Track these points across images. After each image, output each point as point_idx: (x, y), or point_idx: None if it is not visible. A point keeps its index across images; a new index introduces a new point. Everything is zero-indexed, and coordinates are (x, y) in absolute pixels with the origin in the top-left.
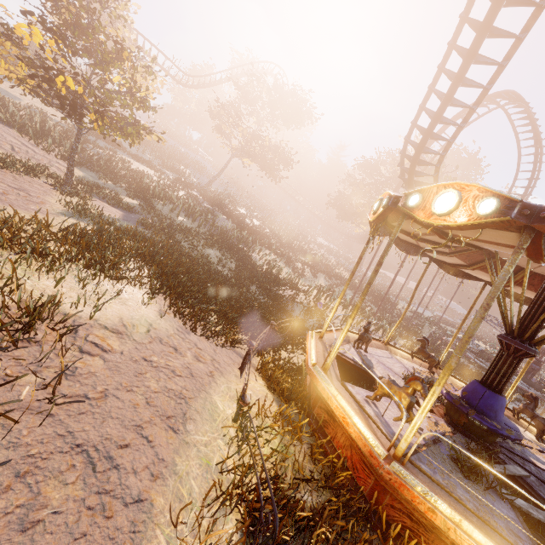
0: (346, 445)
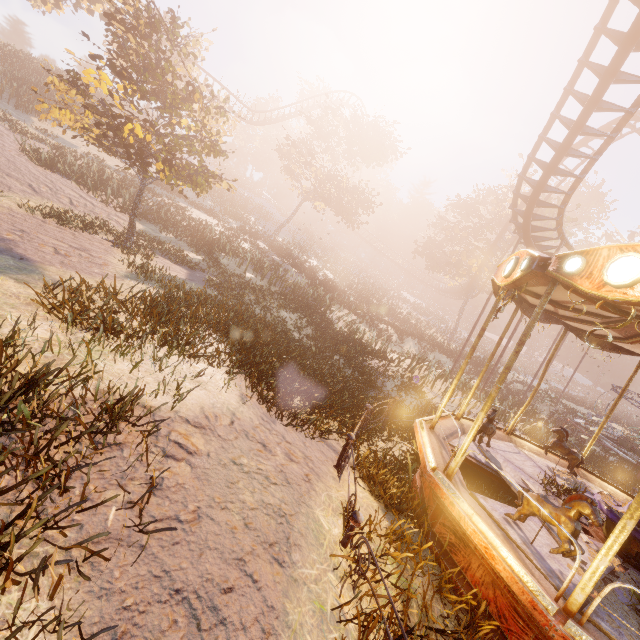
0: (485, 582)
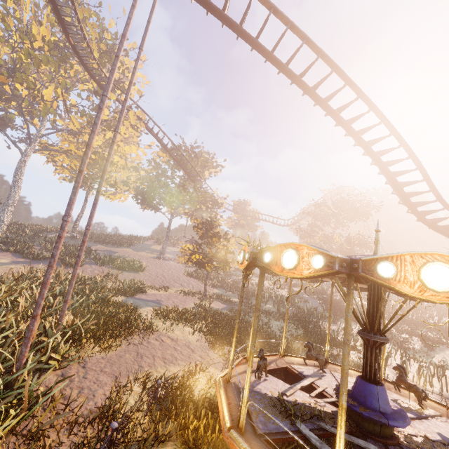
0: None
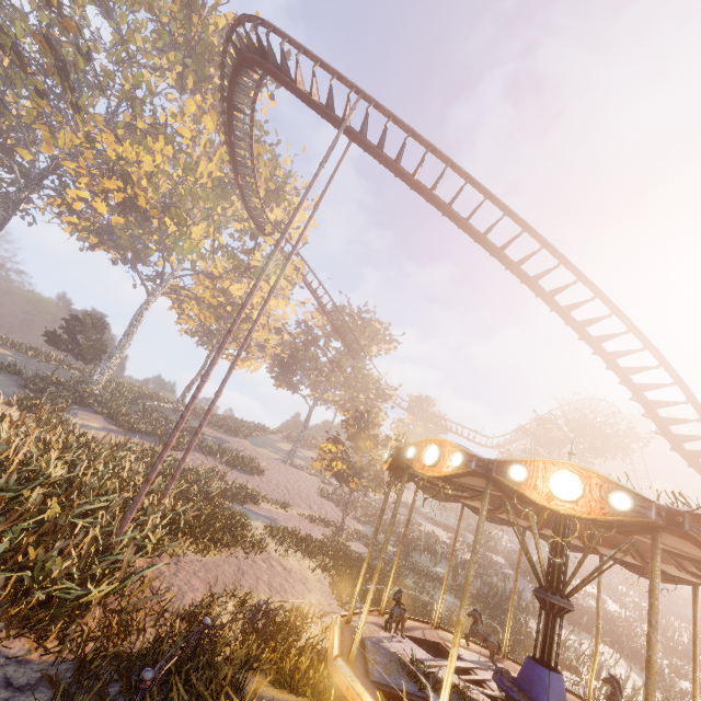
0: None
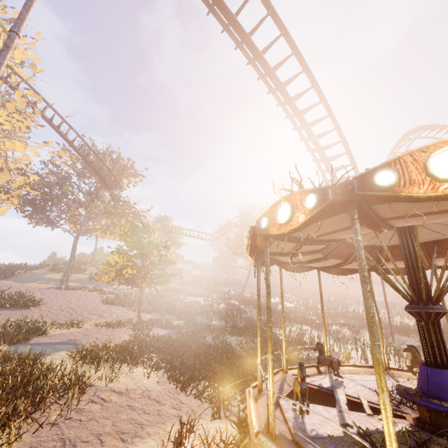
0: None
